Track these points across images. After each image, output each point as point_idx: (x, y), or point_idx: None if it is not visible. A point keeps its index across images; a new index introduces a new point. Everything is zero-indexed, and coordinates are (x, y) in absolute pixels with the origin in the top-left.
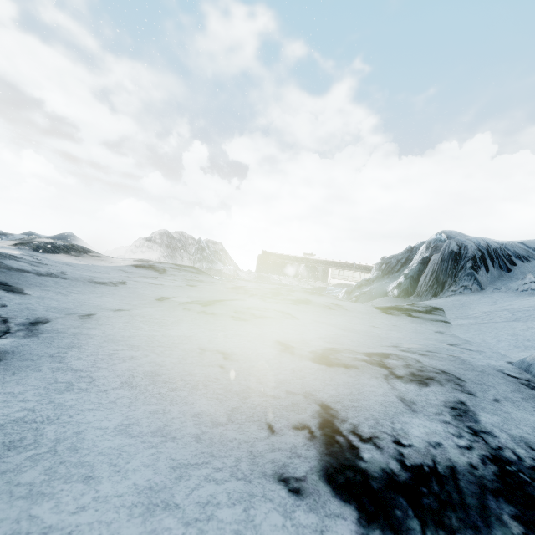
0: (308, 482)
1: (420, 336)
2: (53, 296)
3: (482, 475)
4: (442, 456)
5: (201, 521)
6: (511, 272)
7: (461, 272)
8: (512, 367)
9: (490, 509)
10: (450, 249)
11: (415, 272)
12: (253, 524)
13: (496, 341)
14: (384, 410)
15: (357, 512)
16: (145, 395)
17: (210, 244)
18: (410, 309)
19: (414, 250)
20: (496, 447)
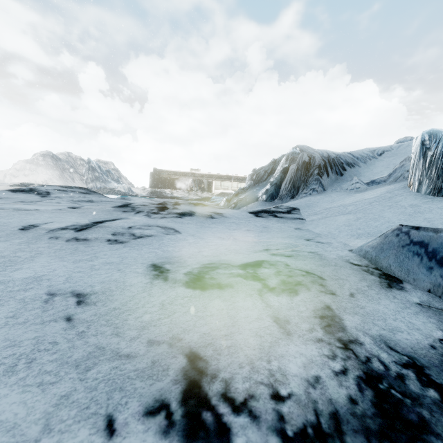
0: None
1: (285, 234)
2: None
3: (363, 411)
4: (323, 397)
5: None
6: (343, 176)
7: (310, 178)
8: (354, 255)
9: None
10: (303, 160)
11: (278, 180)
12: None
13: (338, 232)
14: (260, 343)
15: None
16: None
17: (101, 164)
18: (276, 211)
19: (277, 162)
20: (365, 359)
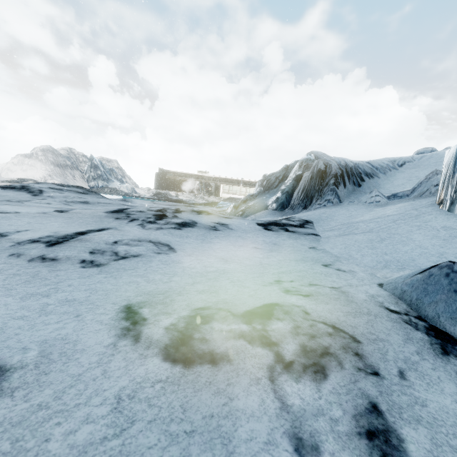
0: None
1: (298, 256)
2: None
3: None
4: None
5: None
6: (361, 187)
7: (325, 188)
8: (387, 294)
9: None
10: (318, 168)
11: (290, 188)
12: None
13: (361, 256)
14: None
15: None
16: None
17: (104, 162)
18: (287, 224)
19: (289, 168)
20: None
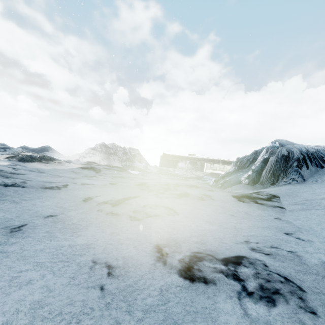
0: None
1: (265, 224)
2: (6, 205)
3: None
4: None
5: None
6: (323, 169)
7: (289, 169)
8: None
9: None
10: (282, 153)
11: (259, 168)
12: None
13: (320, 229)
14: None
15: None
16: None
17: (131, 150)
18: (257, 197)
19: (258, 153)
20: None
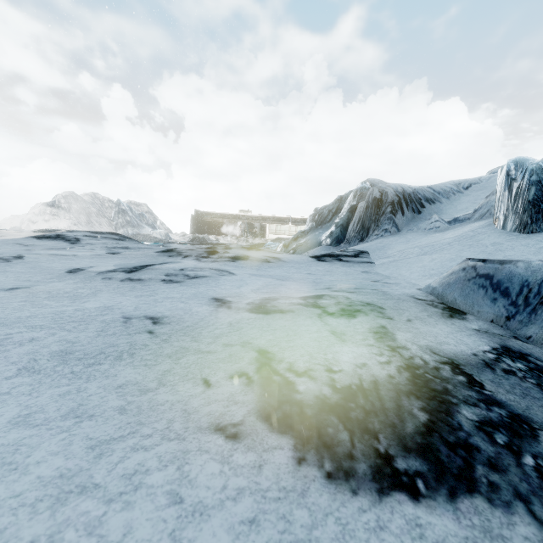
0: (245, 425)
1: (350, 277)
2: None
3: (398, 382)
4: (367, 373)
5: (127, 493)
6: (421, 214)
7: (382, 217)
8: (420, 292)
9: (404, 407)
10: (373, 196)
11: (344, 221)
12: (188, 479)
13: (410, 273)
14: (318, 345)
15: (293, 439)
16: (53, 378)
17: (132, 206)
18: (341, 255)
19: (343, 199)
20: (408, 358)
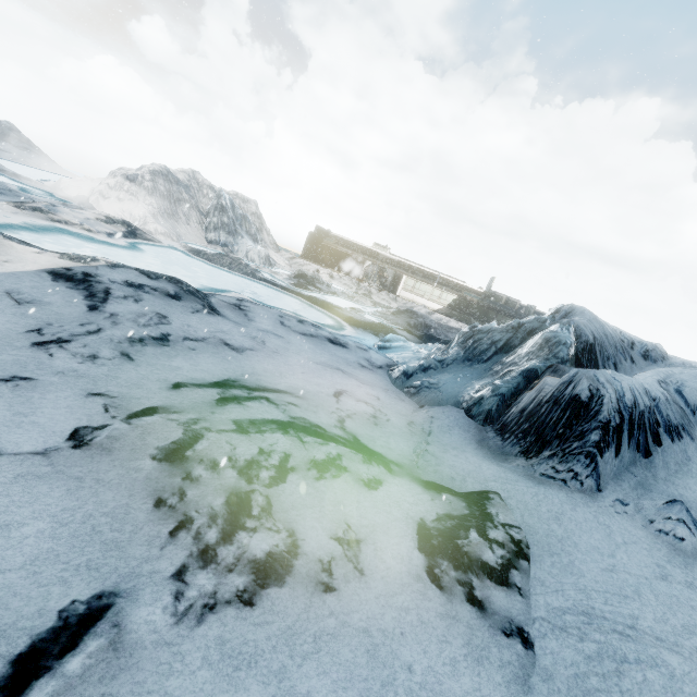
0: None
1: None
2: None
3: None
4: None
5: None
6: (649, 460)
7: (577, 443)
8: None
9: None
10: (575, 391)
11: (509, 390)
12: None
13: None
14: None
15: None
16: None
17: (238, 201)
18: (477, 562)
19: (521, 330)
20: None
